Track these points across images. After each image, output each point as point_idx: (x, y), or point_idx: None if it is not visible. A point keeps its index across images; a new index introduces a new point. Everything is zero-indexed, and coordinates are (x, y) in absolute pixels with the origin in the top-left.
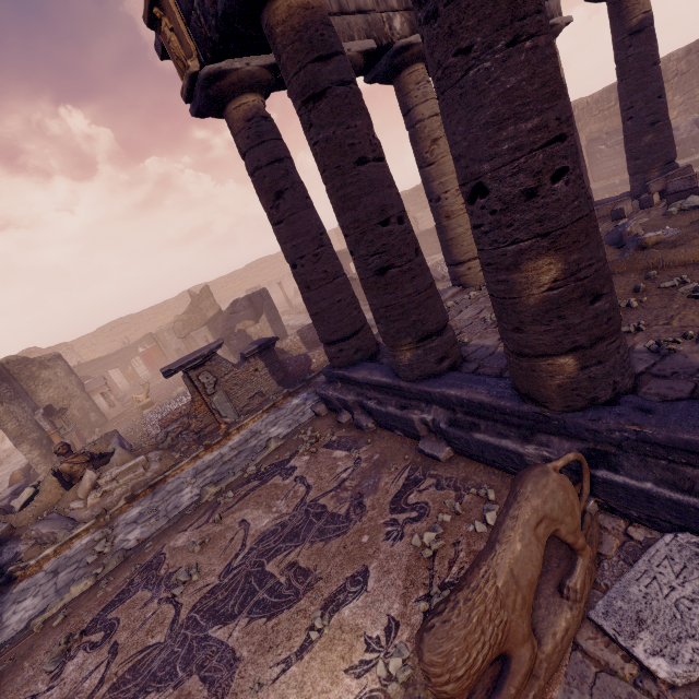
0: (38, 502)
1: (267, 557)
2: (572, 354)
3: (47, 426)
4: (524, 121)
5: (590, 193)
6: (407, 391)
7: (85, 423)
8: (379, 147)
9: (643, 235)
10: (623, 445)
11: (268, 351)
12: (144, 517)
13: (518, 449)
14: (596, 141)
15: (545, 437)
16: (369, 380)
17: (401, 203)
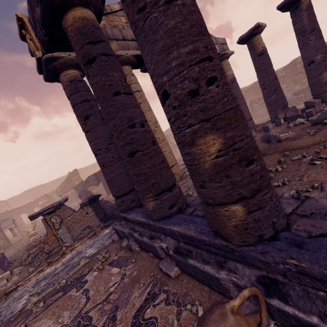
0: None
1: None
2: (240, 202)
3: None
4: (183, 47)
5: (252, 121)
6: (154, 227)
7: None
8: (128, 87)
9: (279, 135)
10: (287, 274)
11: (95, 202)
12: None
13: (215, 274)
14: (253, 102)
15: (233, 264)
16: (135, 219)
17: (142, 116)
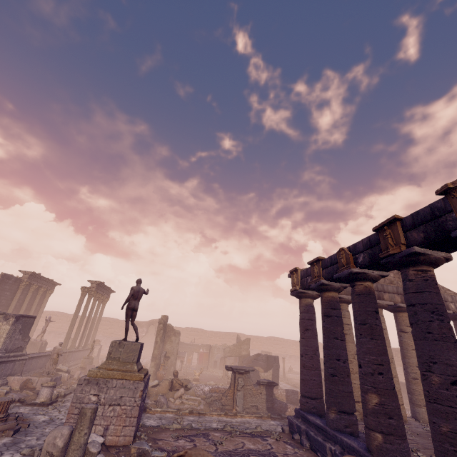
0: (158, 389)
1: (251, 454)
2: (381, 434)
3: (162, 360)
4: (371, 356)
5: None
6: (328, 433)
7: (168, 369)
8: (343, 337)
9: None
10: None
11: (270, 387)
12: (196, 422)
13: None
14: None
15: None
16: (314, 421)
17: (346, 357)
